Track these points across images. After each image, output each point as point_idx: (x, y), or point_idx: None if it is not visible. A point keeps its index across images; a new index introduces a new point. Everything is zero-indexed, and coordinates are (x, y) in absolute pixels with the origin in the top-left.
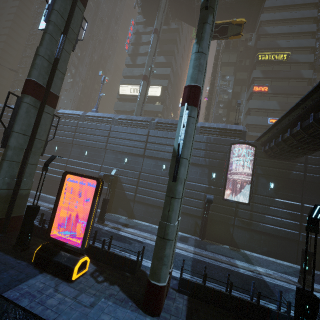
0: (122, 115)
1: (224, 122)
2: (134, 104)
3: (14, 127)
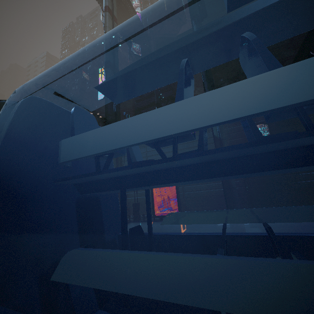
0: None
1: None
2: None
3: None
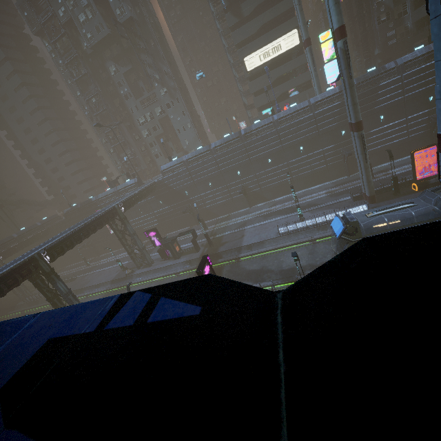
0: (314, 97)
1: (393, 30)
2: (272, 73)
3: (365, 150)
